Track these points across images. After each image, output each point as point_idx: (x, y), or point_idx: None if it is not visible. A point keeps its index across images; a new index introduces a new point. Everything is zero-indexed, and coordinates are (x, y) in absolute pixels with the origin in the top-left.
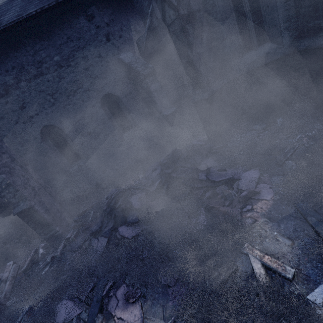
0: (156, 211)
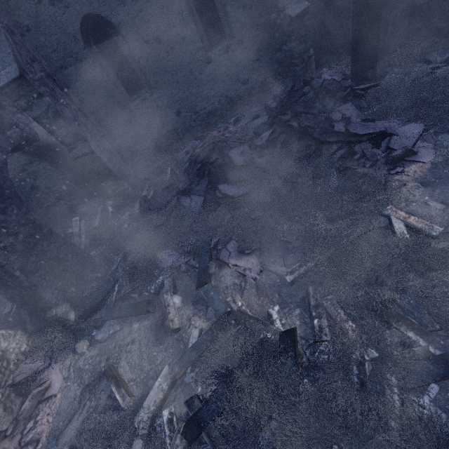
0: (267, 170)
